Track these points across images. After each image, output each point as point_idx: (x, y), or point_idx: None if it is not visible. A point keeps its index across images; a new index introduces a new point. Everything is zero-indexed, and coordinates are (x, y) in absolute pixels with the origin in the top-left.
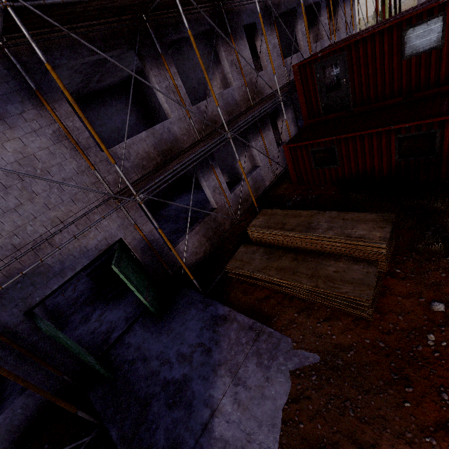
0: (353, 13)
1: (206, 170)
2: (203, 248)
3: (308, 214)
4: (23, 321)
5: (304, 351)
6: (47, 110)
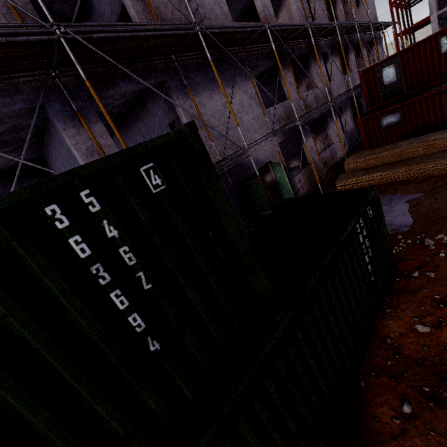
0: (383, 52)
1: (307, 135)
2: (306, 186)
3: (390, 145)
4: (237, 188)
5: (411, 195)
6: (248, 83)
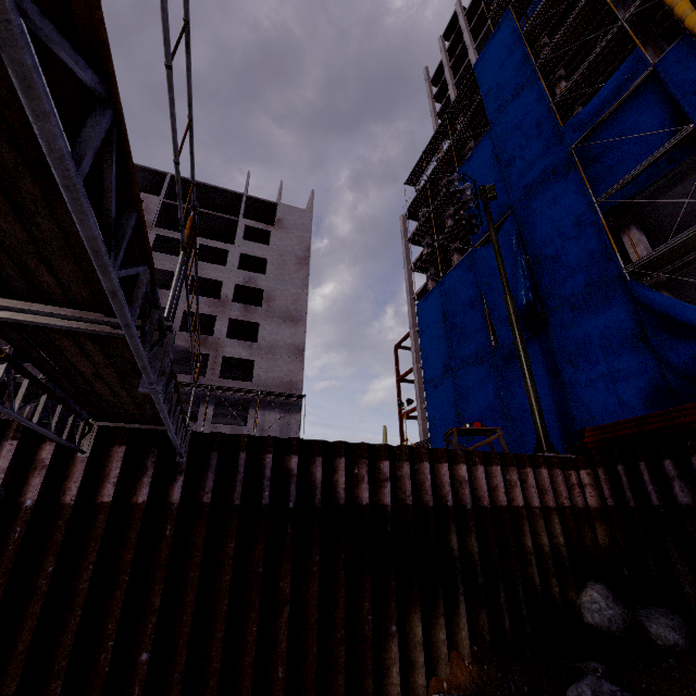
0: (294, 421)
1: None
2: None
3: None
4: None
5: None
6: None
